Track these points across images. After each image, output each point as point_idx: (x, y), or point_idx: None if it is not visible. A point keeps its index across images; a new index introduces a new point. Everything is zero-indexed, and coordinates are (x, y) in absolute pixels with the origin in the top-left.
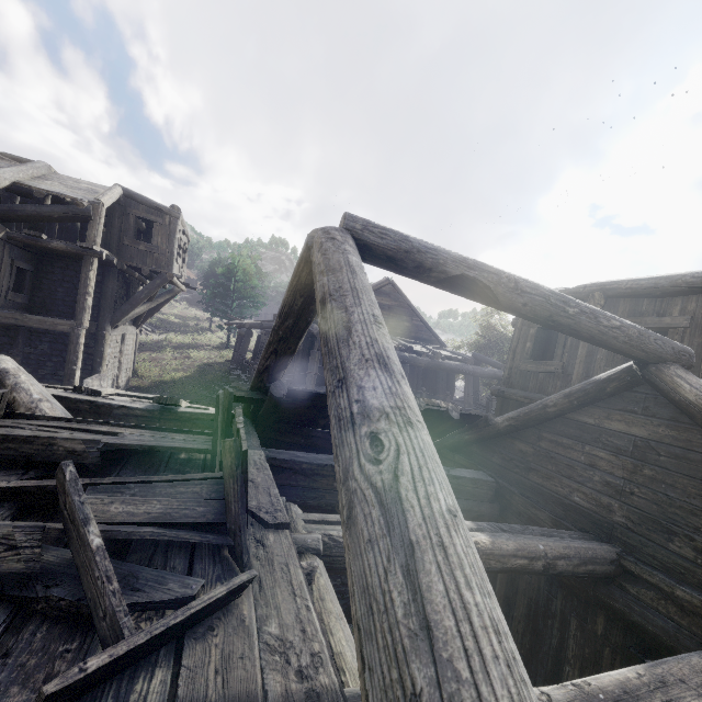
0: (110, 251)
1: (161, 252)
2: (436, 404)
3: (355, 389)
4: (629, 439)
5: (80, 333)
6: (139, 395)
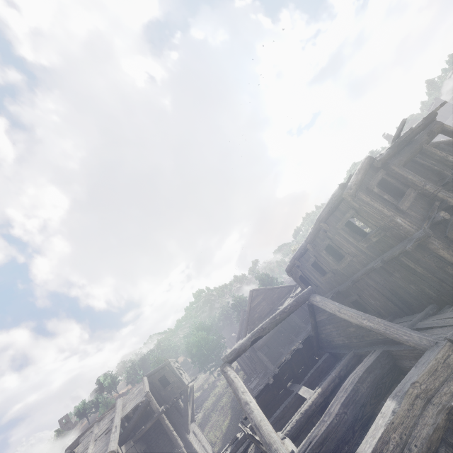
0: (162, 404)
1: (176, 382)
2: (293, 350)
3: (246, 412)
4: (326, 320)
5: (183, 451)
6: (225, 449)
